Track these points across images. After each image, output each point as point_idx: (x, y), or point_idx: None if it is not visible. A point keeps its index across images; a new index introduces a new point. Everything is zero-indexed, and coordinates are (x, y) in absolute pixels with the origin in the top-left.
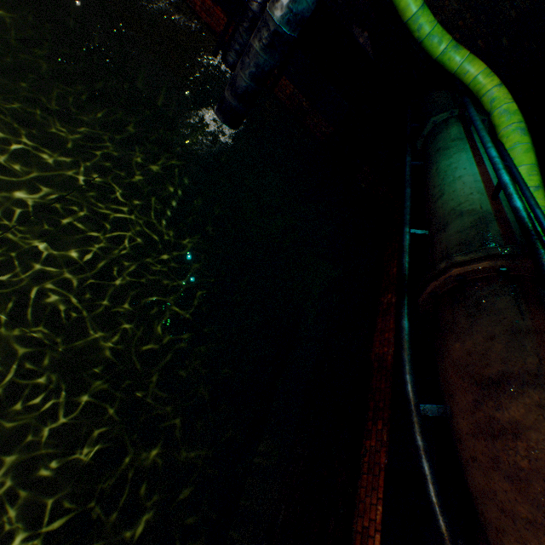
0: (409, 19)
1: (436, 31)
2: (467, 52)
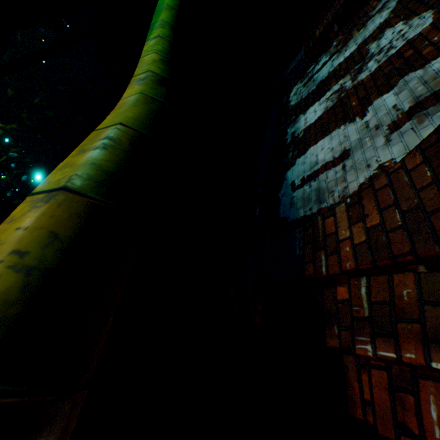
0: None
1: None
2: None
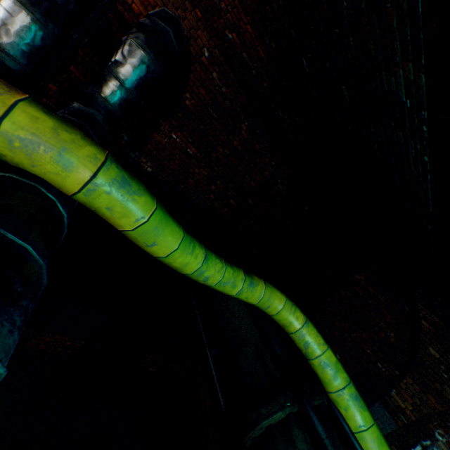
0: (189, 272)
1: (228, 276)
2: (263, 283)
